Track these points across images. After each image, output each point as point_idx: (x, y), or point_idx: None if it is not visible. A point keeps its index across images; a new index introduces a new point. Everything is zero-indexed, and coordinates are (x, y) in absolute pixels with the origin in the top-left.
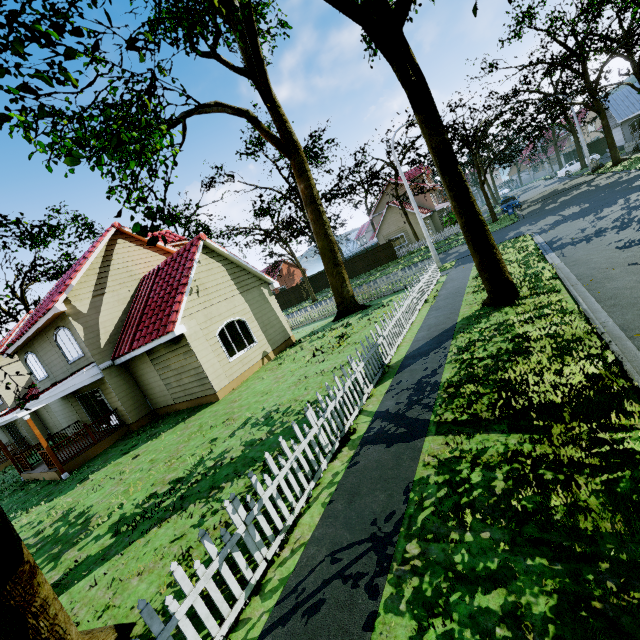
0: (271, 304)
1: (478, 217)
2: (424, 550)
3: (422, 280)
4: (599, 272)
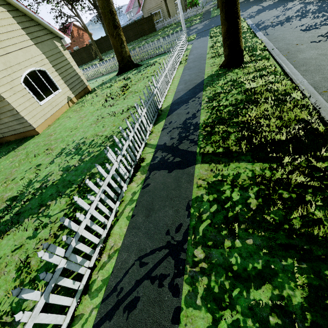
0: (66, 58)
1: None
2: (208, 255)
3: (178, 46)
4: (293, 46)
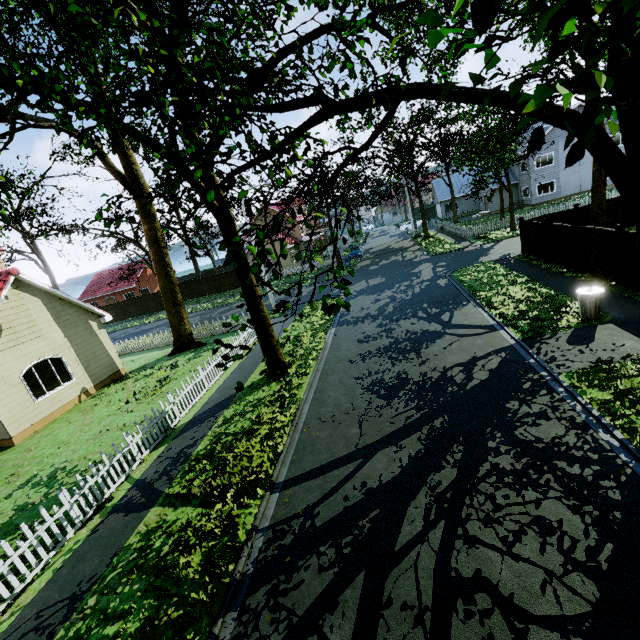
0: (100, 337)
1: (261, 314)
2: (98, 601)
3: (243, 335)
4: (335, 362)
